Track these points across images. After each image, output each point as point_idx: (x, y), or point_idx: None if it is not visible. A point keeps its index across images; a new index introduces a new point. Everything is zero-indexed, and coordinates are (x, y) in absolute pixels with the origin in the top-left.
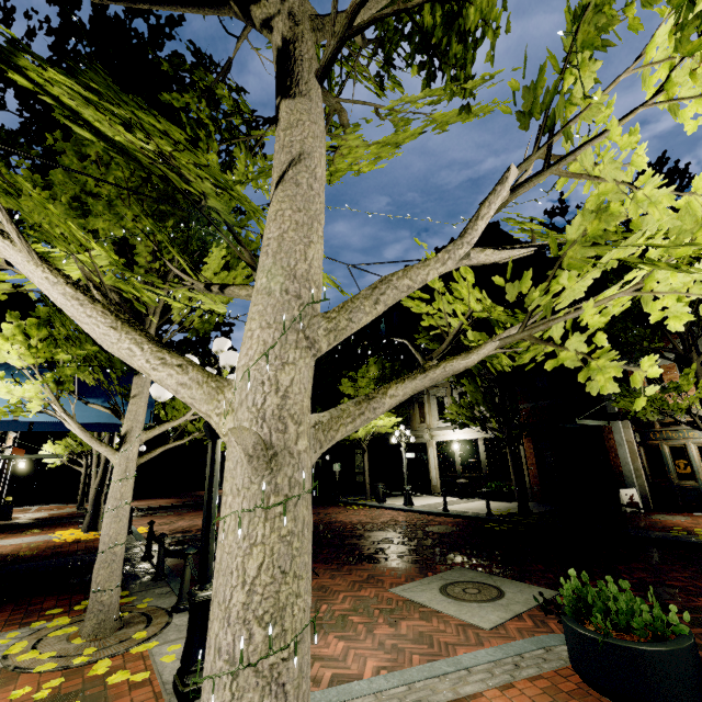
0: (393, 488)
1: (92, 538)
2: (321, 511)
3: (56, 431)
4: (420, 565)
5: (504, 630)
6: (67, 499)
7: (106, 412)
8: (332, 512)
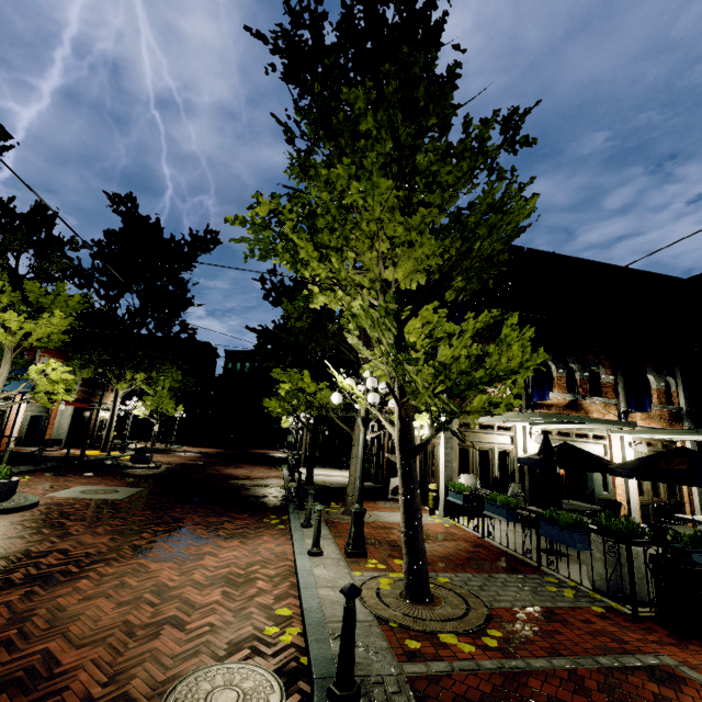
0: (347, 463)
1: (91, 454)
2: (245, 466)
3: (178, 396)
4: (138, 485)
5: (48, 497)
6: (179, 442)
7: (11, 386)
8: (247, 468)
